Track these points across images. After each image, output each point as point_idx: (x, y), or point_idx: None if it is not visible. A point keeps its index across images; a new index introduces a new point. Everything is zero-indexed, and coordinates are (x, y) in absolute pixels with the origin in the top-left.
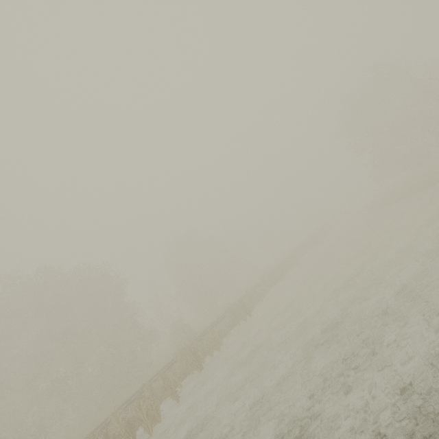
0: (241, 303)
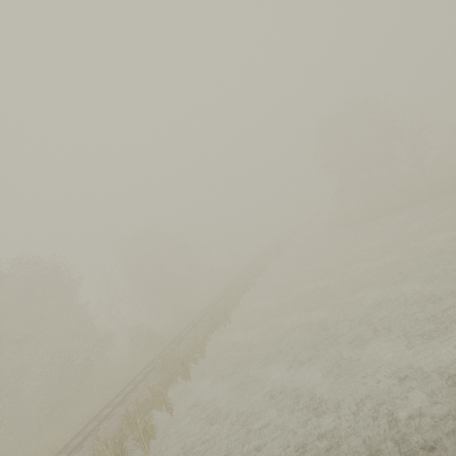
0: (218, 309)
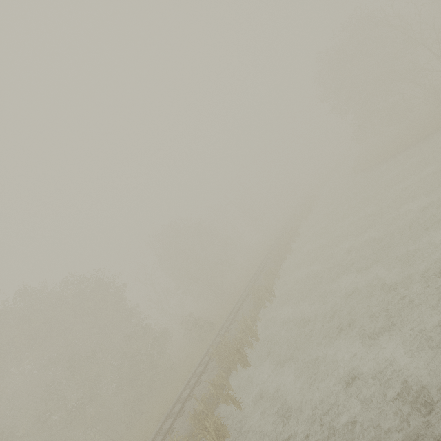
0: (259, 286)
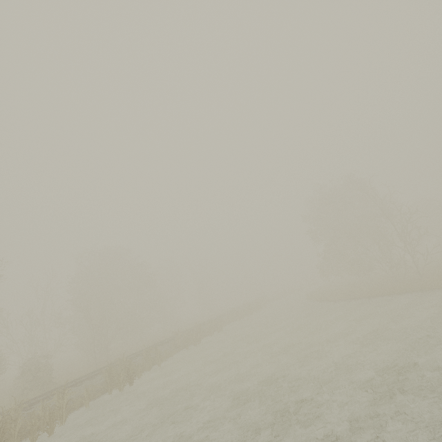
0: (130, 361)
